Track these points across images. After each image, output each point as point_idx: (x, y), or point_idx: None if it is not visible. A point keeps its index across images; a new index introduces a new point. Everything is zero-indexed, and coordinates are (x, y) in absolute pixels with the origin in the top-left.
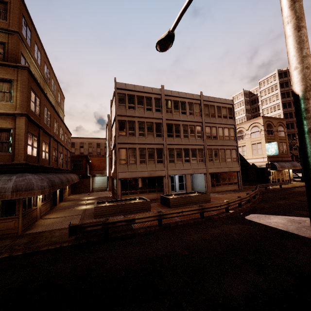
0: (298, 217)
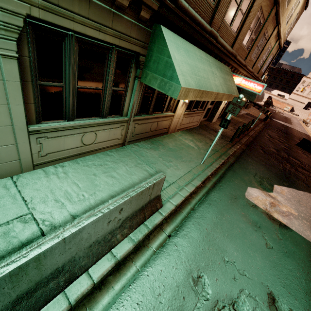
0: (282, 122)
